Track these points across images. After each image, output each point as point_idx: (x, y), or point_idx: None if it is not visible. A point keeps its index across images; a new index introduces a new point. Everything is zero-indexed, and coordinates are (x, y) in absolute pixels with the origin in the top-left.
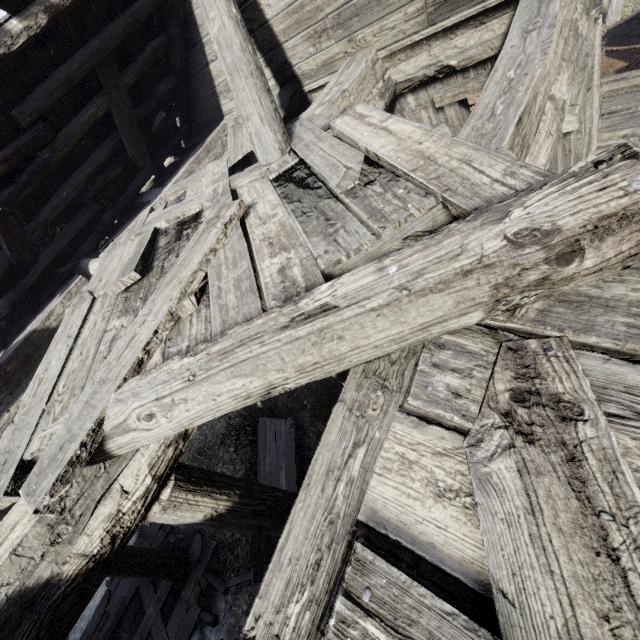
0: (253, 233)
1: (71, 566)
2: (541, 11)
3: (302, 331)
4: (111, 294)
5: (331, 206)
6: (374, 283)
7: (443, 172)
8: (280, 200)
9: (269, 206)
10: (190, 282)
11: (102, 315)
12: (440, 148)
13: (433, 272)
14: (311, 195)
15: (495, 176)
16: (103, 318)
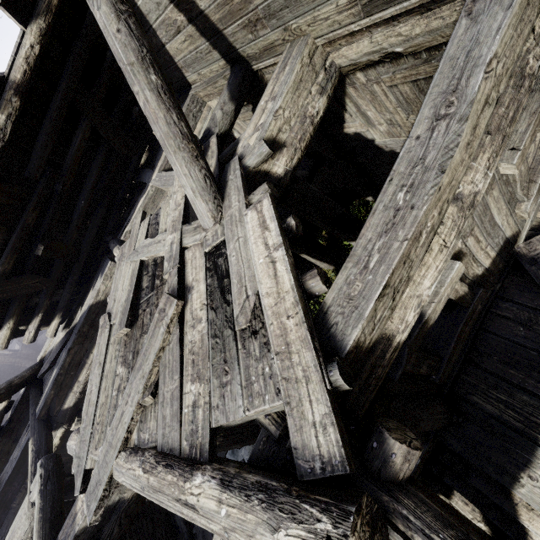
0: (186, 336)
1: (128, 494)
2: (460, 83)
3: (184, 511)
4: (116, 338)
5: (229, 344)
6: (213, 515)
7: (291, 377)
8: (206, 299)
9: (199, 302)
10: (149, 378)
11: (114, 352)
12: (296, 339)
13: (239, 536)
14: (222, 311)
15: (315, 418)
16: (115, 356)
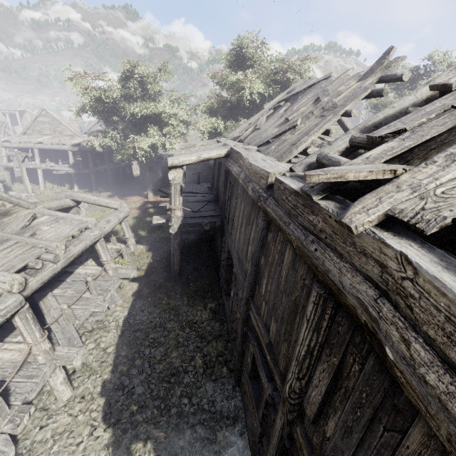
0: None
1: None
2: None
3: None
4: None
5: None
6: None
7: None
8: None
9: None
10: None
11: None
12: None
13: None
14: None
15: None
16: None
